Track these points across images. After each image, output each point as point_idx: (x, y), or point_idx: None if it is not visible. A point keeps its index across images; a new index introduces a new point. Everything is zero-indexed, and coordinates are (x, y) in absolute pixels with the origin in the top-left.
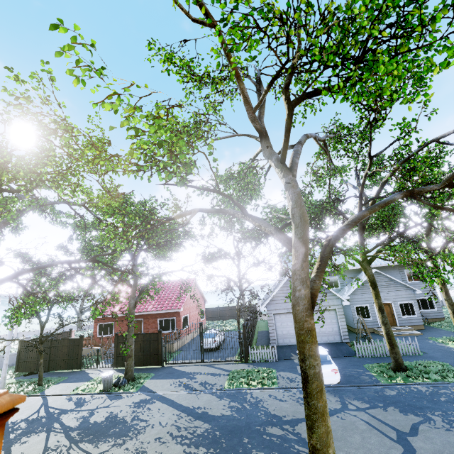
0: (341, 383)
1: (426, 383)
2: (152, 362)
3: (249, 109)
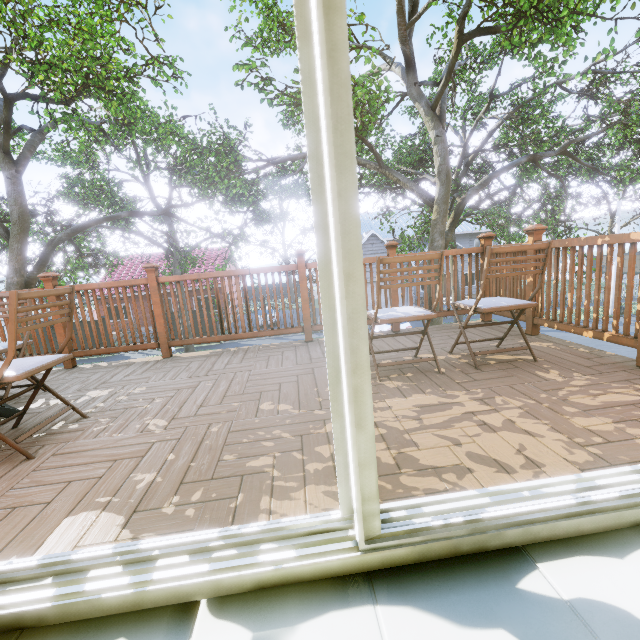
0: None
1: None
2: None
3: (402, 24)
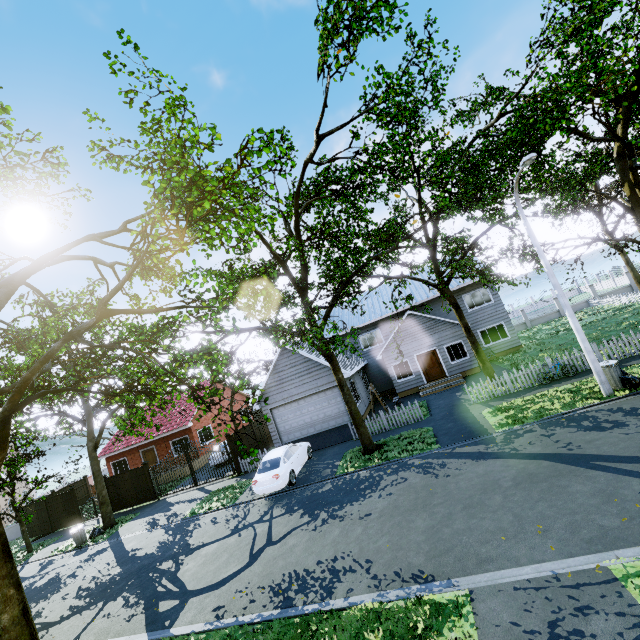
0: (296, 485)
1: (376, 465)
2: (146, 498)
3: None
